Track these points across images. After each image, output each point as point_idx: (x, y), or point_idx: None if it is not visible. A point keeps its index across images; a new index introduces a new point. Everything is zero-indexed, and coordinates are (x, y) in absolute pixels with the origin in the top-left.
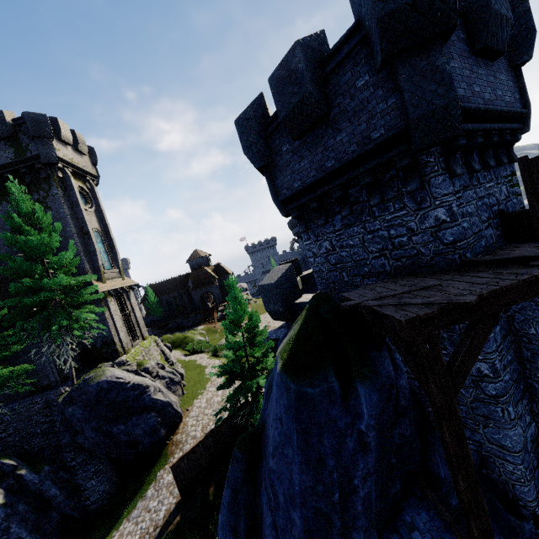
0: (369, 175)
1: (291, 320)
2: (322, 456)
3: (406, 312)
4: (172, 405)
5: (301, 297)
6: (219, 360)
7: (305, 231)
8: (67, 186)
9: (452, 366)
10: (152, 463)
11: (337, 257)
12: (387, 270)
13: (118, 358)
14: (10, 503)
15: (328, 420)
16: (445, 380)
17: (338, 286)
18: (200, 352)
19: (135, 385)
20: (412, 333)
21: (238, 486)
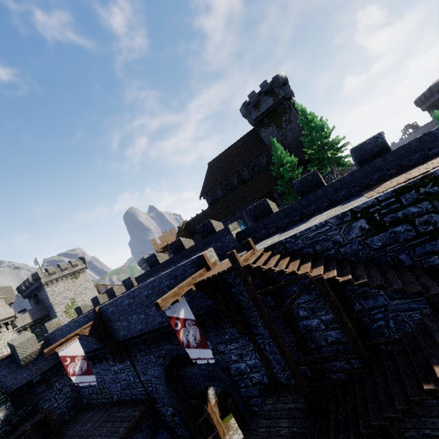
0: None
1: None
2: None
3: None
4: None
5: None
6: None
7: None
8: (295, 109)
9: None
10: None
11: None
12: None
13: None
14: None
15: None
16: None
17: None
18: None
19: None
20: None
21: None
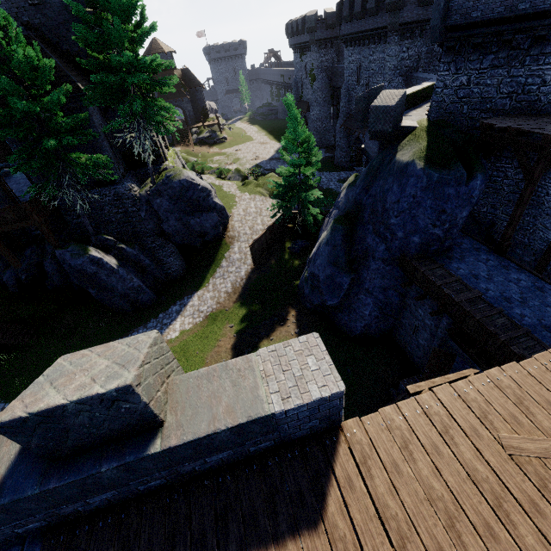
0: (547, 29)
1: (392, 140)
2: (445, 210)
3: (549, 132)
4: (225, 209)
5: (403, 123)
6: (231, 182)
7: (451, 62)
8: None
9: (549, 162)
10: (215, 249)
11: (467, 92)
12: (505, 109)
13: (162, 164)
14: (122, 265)
15: (454, 192)
16: (544, 167)
17: (453, 117)
18: (199, 173)
19: (203, 188)
20: (549, 142)
21: (339, 243)
